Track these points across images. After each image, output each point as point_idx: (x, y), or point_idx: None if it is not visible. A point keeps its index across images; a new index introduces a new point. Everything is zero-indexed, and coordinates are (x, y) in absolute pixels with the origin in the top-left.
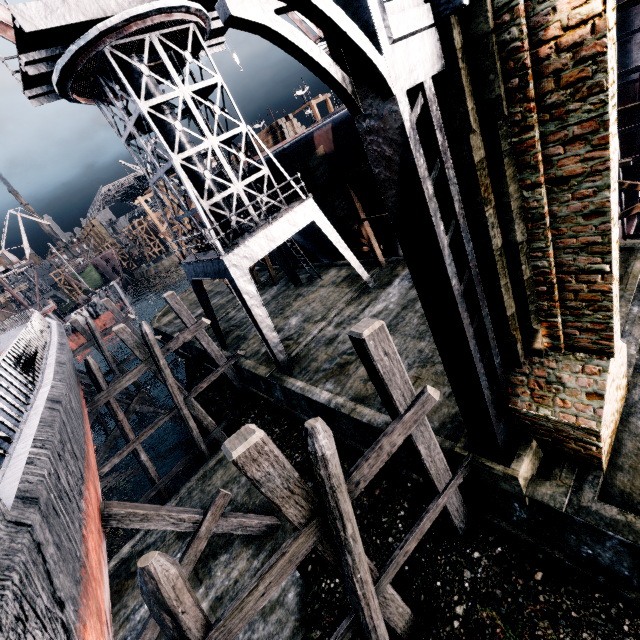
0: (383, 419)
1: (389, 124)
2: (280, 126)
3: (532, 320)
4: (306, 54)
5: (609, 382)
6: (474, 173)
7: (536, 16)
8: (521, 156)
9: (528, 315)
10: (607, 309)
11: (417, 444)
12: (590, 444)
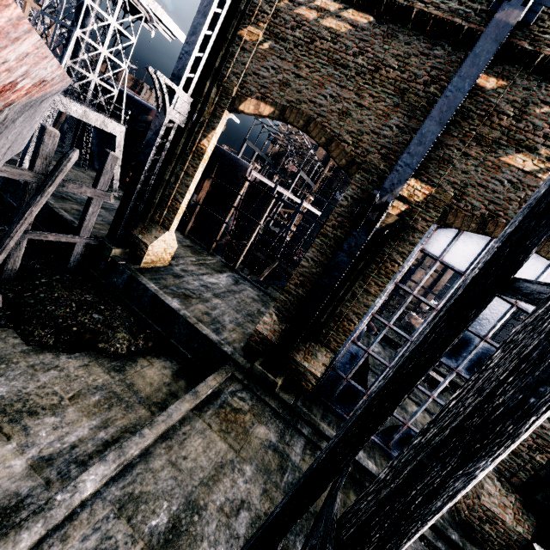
0: (71, 218)
1: (162, 120)
2: (143, 87)
3: (159, 208)
4: (157, 90)
5: (163, 238)
6: (173, 154)
7: (202, 138)
8: (184, 161)
9: (159, 206)
10: (176, 215)
11: (91, 206)
12: (144, 252)
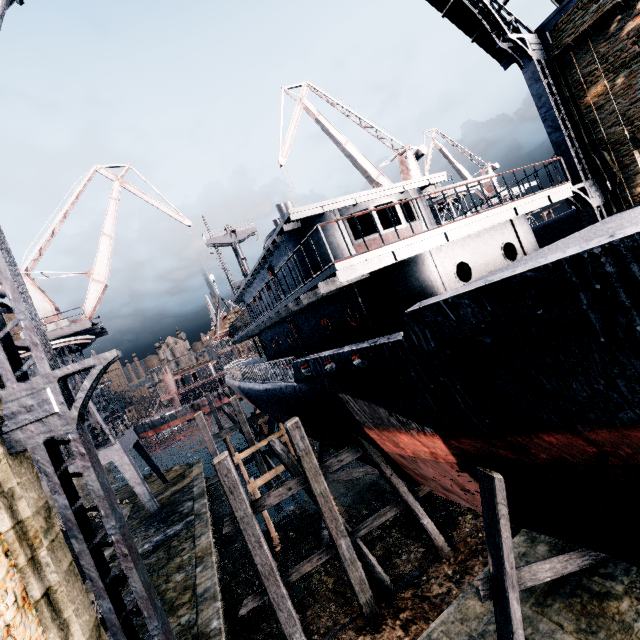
0: None
1: (591, 213)
2: None
3: None
4: (571, 201)
5: None
6: None
7: (631, 192)
8: None
9: None
10: None
11: None
12: None
